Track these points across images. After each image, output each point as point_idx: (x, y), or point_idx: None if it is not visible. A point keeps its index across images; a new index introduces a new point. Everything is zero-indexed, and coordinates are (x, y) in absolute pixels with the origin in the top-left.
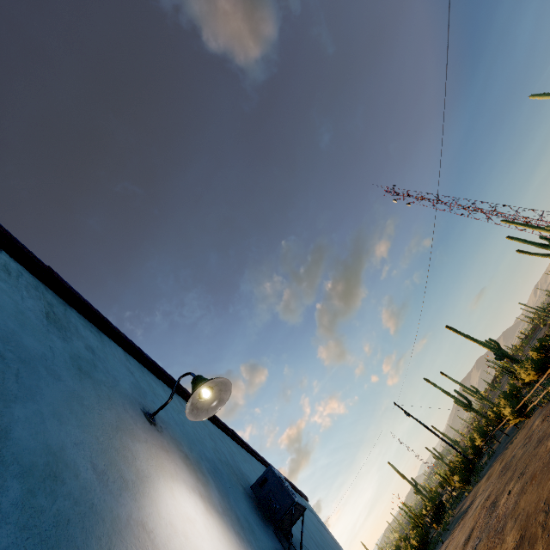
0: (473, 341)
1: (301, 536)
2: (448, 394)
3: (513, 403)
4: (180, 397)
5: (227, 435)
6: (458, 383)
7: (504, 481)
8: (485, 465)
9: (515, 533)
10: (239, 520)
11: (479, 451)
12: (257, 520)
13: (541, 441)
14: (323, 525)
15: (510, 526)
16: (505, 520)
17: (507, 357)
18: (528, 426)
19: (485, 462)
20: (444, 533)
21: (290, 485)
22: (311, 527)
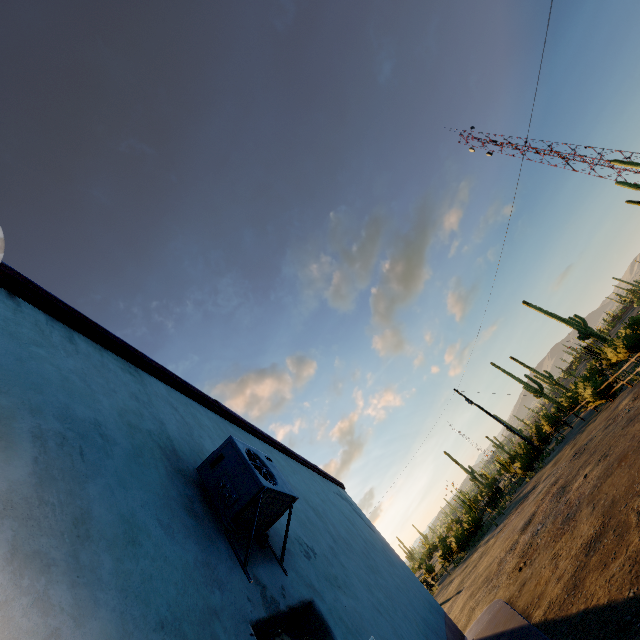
0: (555, 318)
1: (284, 536)
2: (517, 380)
3: (596, 384)
4: (84, 337)
5: (202, 405)
6: (530, 369)
7: (578, 465)
8: (553, 451)
9: (593, 520)
10: (83, 524)
11: (546, 438)
12: (178, 518)
13: (634, 419)
14: (360, 513)
15: (586, 512)
16: (579, 506)
17: (593, 335)
18: (611, 408)
19: (552, 448)
20: (499, 517)
21: (318, 472)
22: (335, 517)
